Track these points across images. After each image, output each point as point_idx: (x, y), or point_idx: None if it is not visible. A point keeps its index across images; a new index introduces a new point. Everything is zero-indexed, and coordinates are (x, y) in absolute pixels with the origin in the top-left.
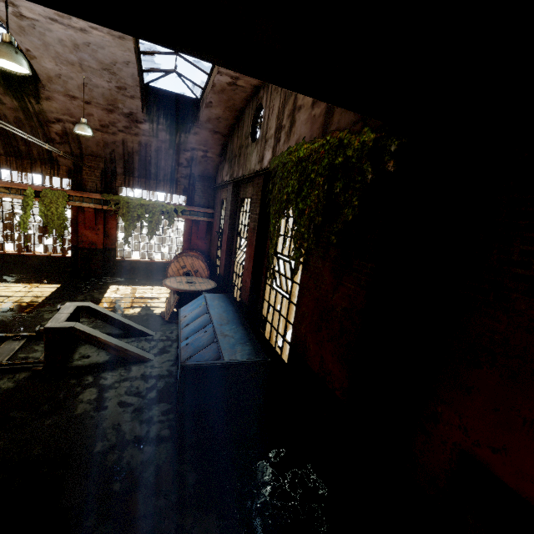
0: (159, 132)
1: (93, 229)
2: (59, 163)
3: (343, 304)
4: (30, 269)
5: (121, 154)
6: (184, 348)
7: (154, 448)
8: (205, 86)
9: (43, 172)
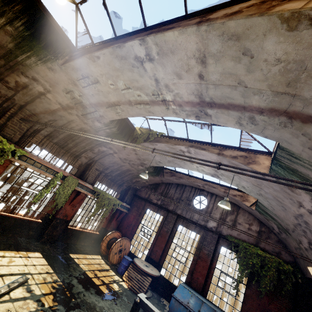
0: (143, 170)
1: (72, 206)
2: (80, 158)
3: (275, 310)
4: (0, 229)
5: (114, 168)
6: None
7: None
8: (180, 173)
9: (67, 160)
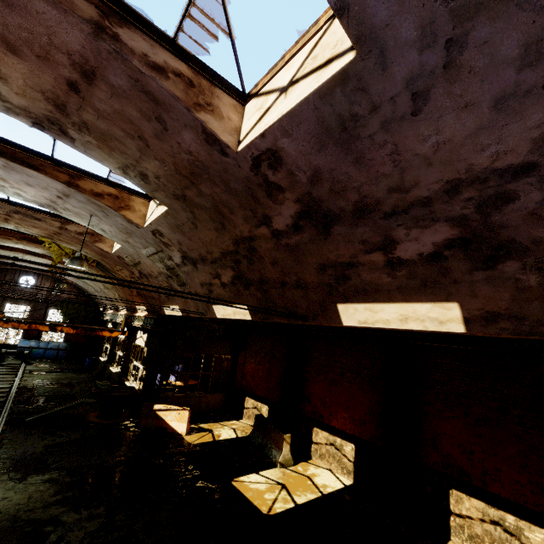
0: None
1: None
2: None
3: None
4: None
5: None
6: (53, 347)
7: (65, 361)
8: None
9: None
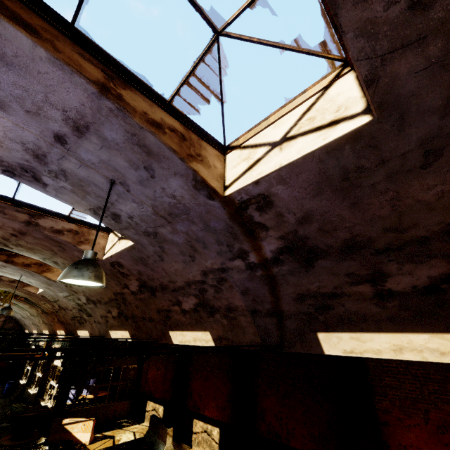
0: None
1: None
2: None
3: None
4: None
5: None
6: None
7: None
8: None
9: None
